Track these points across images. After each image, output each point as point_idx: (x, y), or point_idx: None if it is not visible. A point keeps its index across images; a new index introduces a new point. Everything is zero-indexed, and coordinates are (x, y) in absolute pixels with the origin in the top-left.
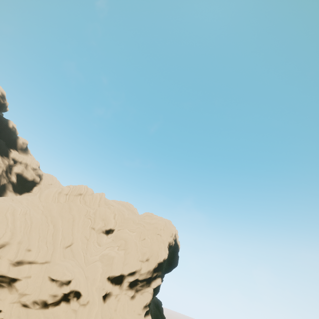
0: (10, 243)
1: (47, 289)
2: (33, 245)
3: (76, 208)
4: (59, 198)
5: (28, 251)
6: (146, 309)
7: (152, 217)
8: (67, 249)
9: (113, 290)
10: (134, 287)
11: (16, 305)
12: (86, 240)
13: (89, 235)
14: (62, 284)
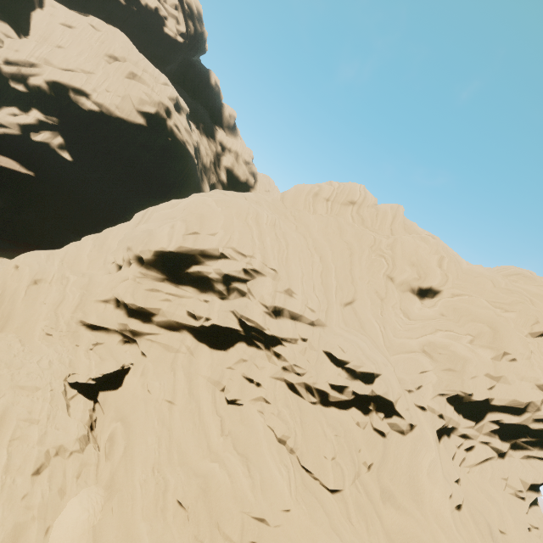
0: (261, 275)
1: (328, 377)
2: (296, 289)
3: (351, 229)
4: (314, 205)
5: (289, 298)
6: (536, 495)
7: (539, 282)
8: (347, 310)
9: (459, 427)
10: (509, 439)
11: (279, 384)
12: (379, 301)
13: (385, 291)
14: (353, 378)
